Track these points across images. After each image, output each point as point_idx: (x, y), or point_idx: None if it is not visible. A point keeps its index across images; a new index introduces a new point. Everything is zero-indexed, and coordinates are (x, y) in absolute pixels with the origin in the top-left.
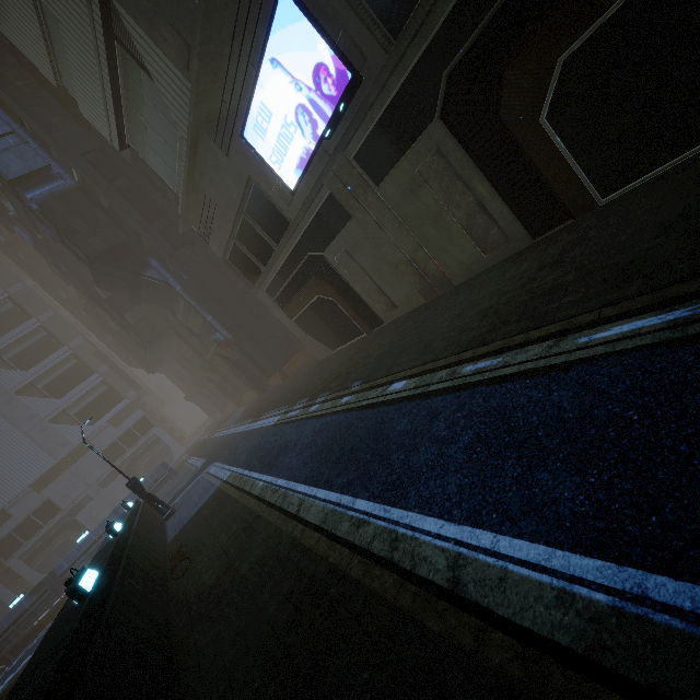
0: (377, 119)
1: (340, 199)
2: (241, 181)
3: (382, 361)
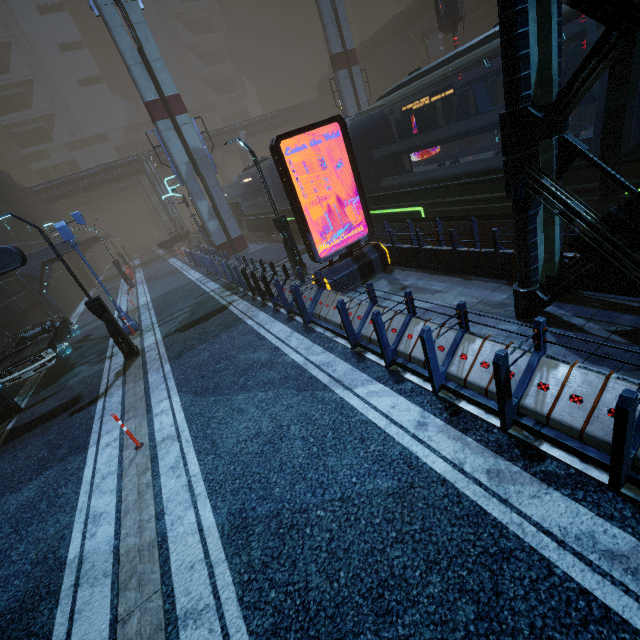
0: None
1: None
2: None
3: None
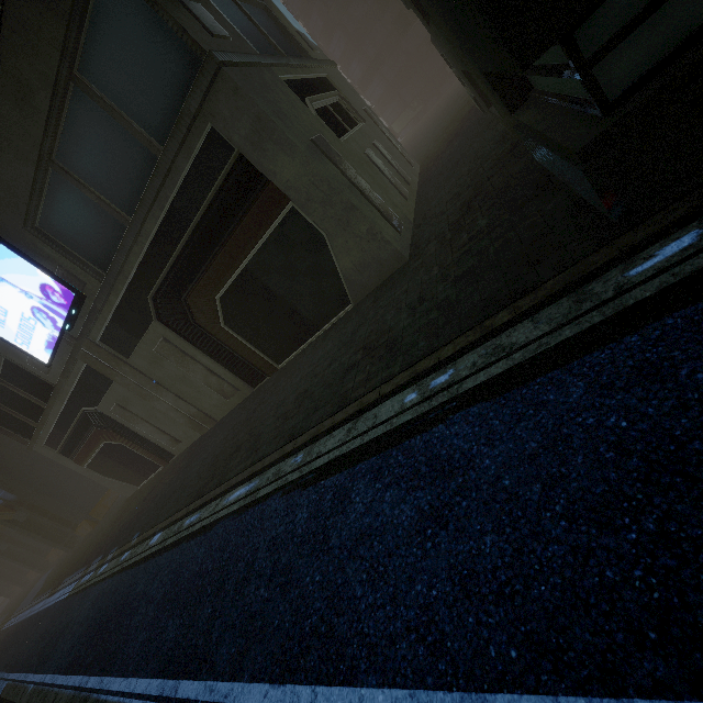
0: (110, 318)
1: (98, 369)
2: None
3: (158, 507)
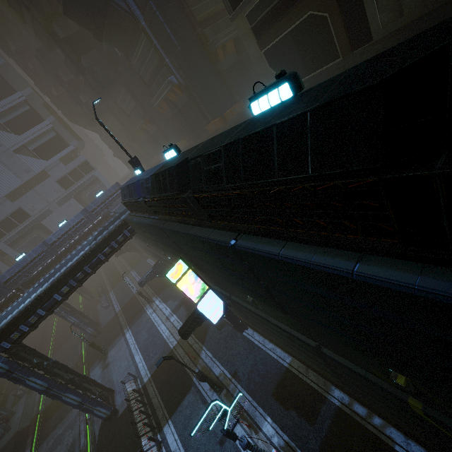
0: None
1: None
2: None
3: None
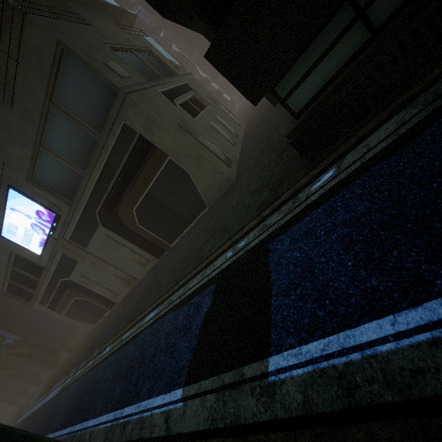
0: (75, 226)
1: (69, 255)
2: (5, 253)
3: (107, 333)
